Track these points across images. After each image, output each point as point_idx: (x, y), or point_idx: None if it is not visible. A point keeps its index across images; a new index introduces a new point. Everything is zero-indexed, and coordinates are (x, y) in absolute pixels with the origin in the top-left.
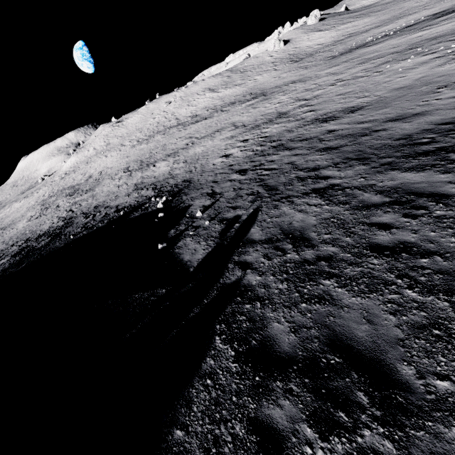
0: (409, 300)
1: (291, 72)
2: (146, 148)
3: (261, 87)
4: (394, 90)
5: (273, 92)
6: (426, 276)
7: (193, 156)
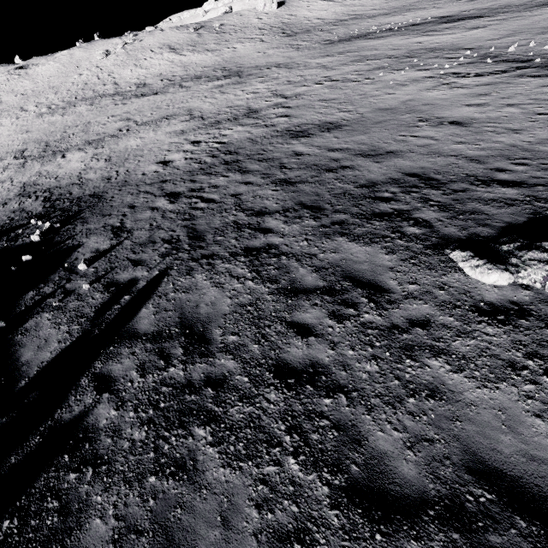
0: (287, 479)
1: (279, 49)
2: (60, 122)
3: (239, 62)
4: (378, 110)
5: (250, 75)
6: (321, 432)
7: (123, 151)
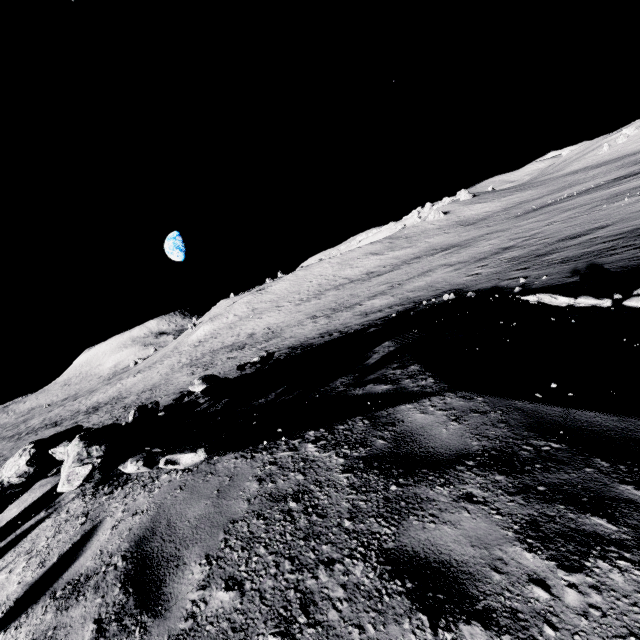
0: None
1: (471, 231)
2: (323, 301)
3: (443, 244)
4: (633, 213)
5: (469, 242)
6: None
7: (418, 287)
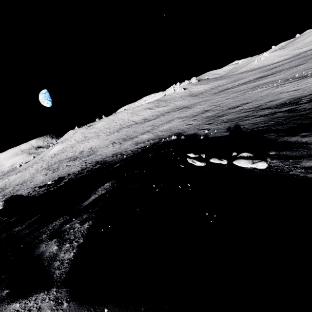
0: None
1: (194, 99)
2: (120, 134)
3: (181, 106)
4: (260, 97)
5: (192, 106)
6: None
7: (164, 129)
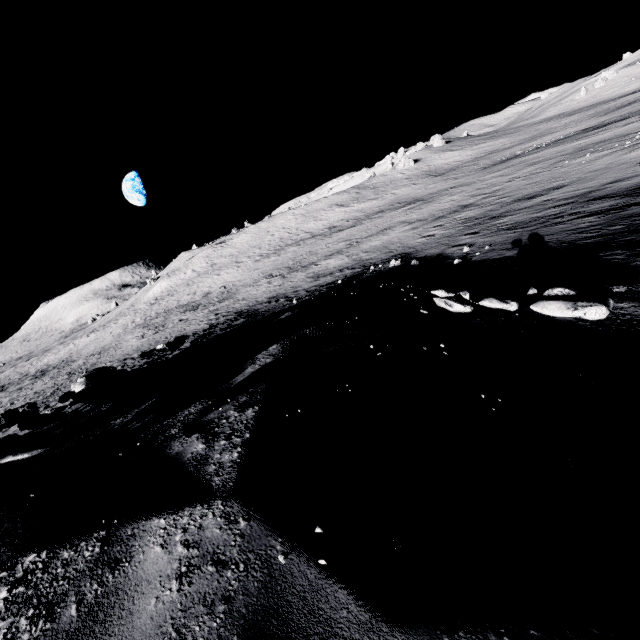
0: None
1: (438, 183)
2: (282, 258)
3: (408, 197)
4: (590, 172)
5: (433, 197)
6: None
7: (373, 247)
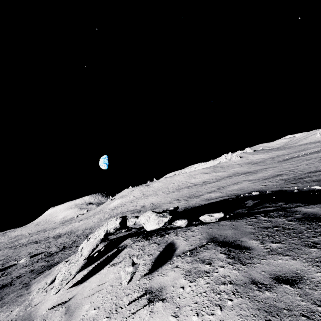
0: None
1: (256, 166)
2: (181, 193)
3: (242, 171)
4: None
5: (257, 171)
6: None
7: (234, 189)
